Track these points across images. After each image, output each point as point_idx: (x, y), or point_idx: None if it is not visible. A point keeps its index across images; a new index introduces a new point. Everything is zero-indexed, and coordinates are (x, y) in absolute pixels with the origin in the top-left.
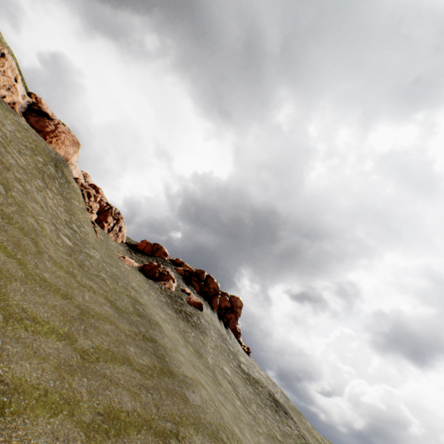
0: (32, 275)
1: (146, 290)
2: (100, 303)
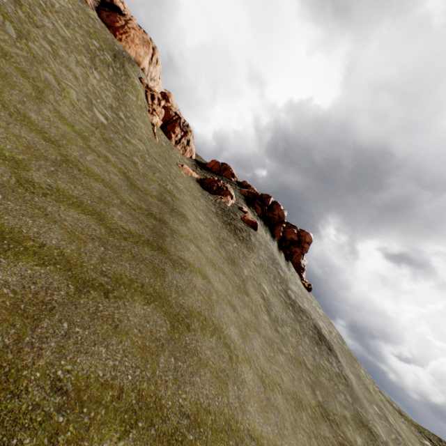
0: (4, 102)
1: (195, 195)
2: (107, 170)
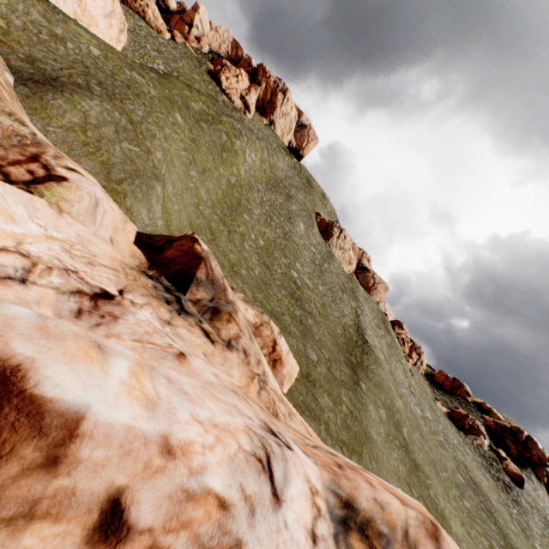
0: (433, 456)
1: (462, 447)
2: (454, 471)
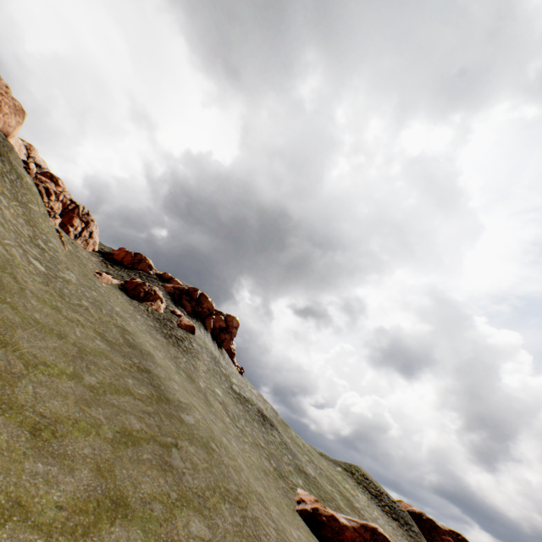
0: (26, 318)
1: (132, 314)
2: (91, 338)
